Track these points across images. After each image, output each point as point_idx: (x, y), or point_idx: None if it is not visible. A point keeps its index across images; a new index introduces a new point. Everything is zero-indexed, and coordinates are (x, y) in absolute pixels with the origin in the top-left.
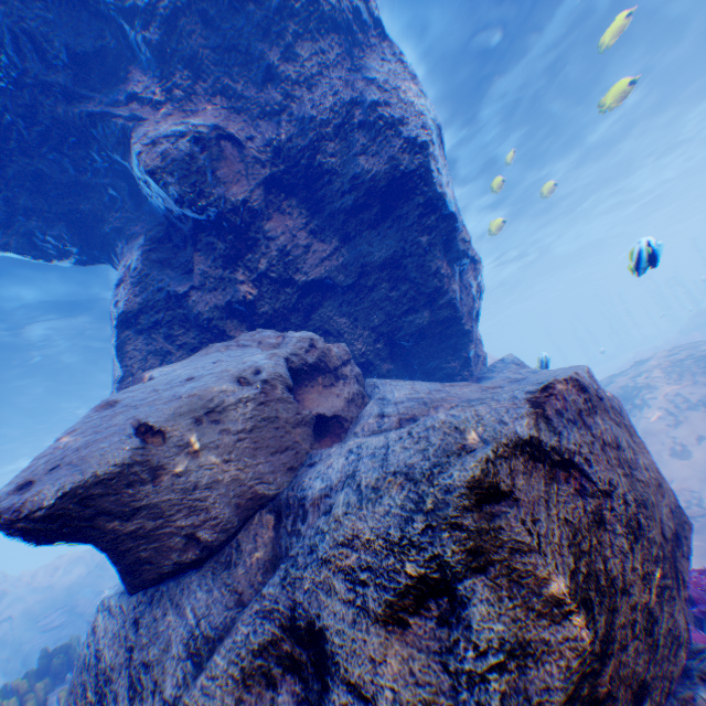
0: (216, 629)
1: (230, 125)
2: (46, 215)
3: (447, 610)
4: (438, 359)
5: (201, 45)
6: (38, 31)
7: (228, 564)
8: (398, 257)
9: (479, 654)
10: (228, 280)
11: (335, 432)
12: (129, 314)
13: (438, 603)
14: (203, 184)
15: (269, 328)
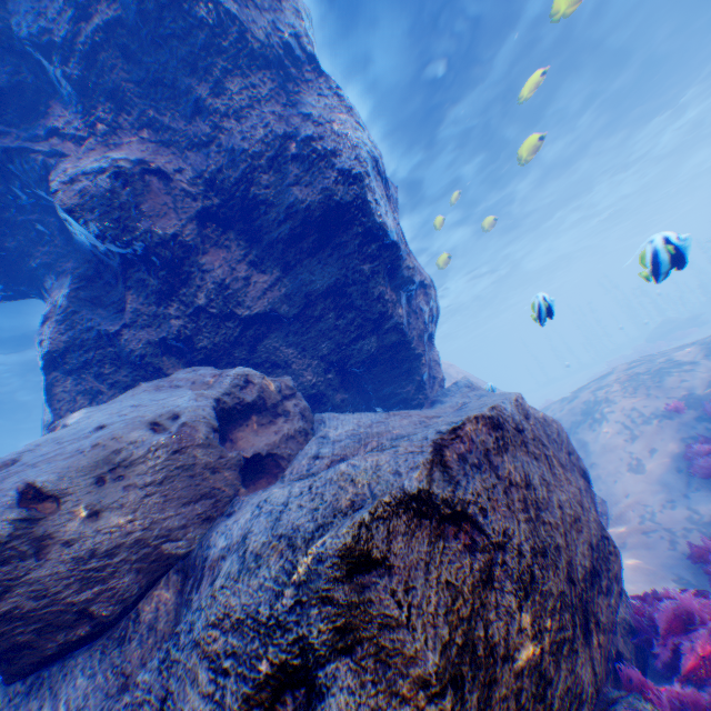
0: None
1: (158, 158)
2: None
3: (303, 704)
4: (393, 384)
5: (125, 80)
6: None
7: (122, 639)
8: (343, 285)
9: None
10: (163, 316)
11: (273, 473)
12: (56, 355)
13: (295, 696)
14: (128, 220)
15: (210, 362)
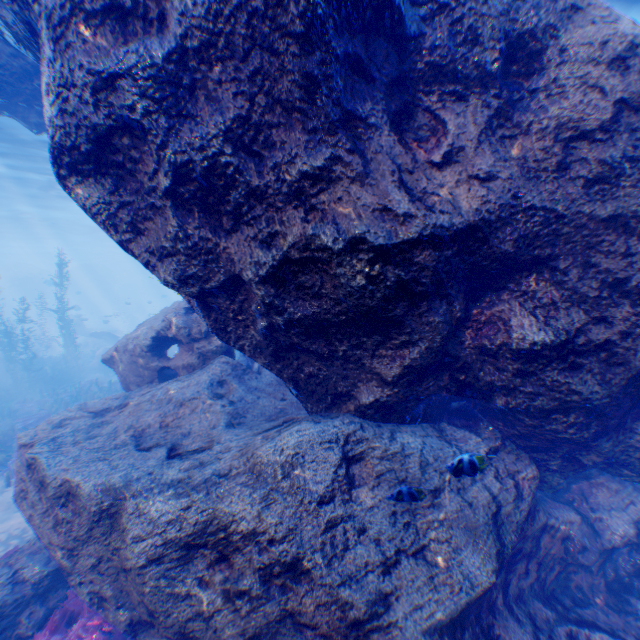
0: None
1: None
2: None
3: None
4: None
5: None
6: None
7: None
8: None
9: None
10: None
11: None
12: None
13: None
14: None
15: None
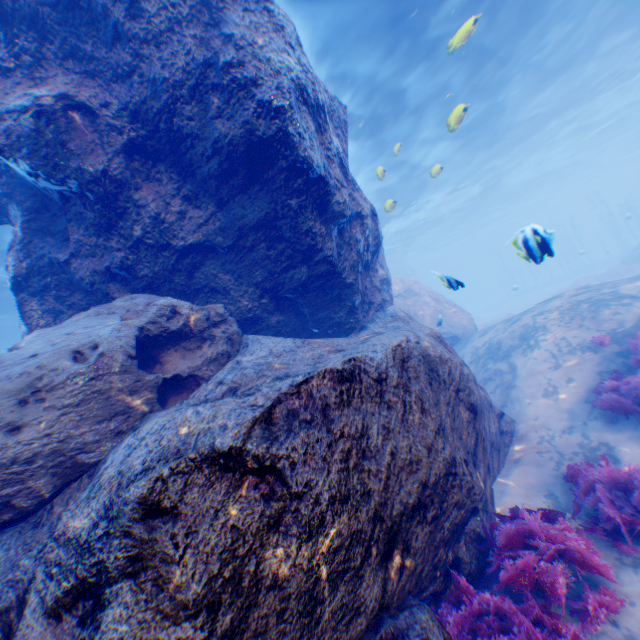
0: None
1: (82, 91)
2: None
3: (90, 611)
4: (327, 310)
5: (41, 4)
6: None
7: (37, 524)
8: (273, 219)
9: None
10: (104, 247)
11: (194, 391)
12: (21, 279)
13: (86, 604)
14: (57, 158)
15: (154, 288)
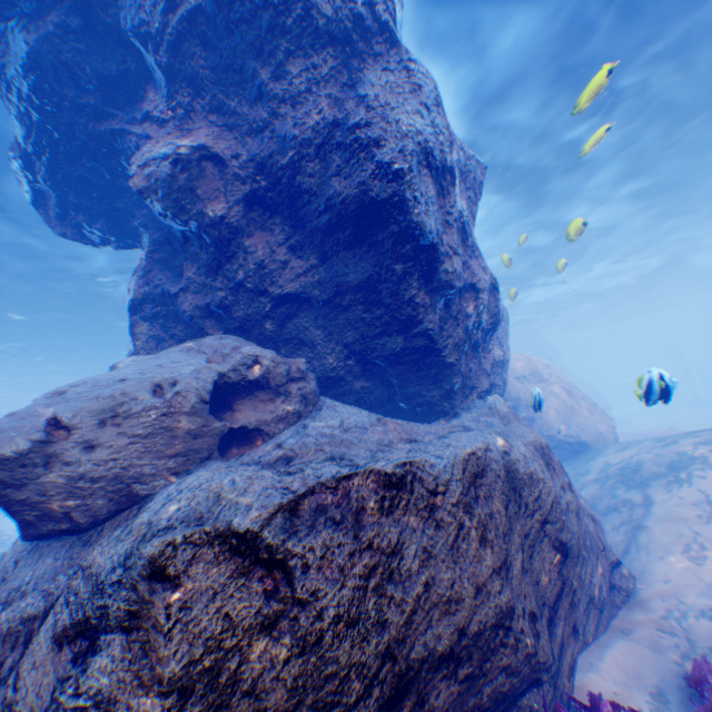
0: (37, 589)
1: (219, 143)
2: (91, 211)
3: (84, 651)
4: (418, 385)
5: (201, 66)
6: (74, 62)
7: (86, 540)
8: (374, 281)
9: (78, 693)
10: (209, 286)
11: (257, 445)
12: (137, 303)
13: (84, 643)
14: (185, 201)
15: (245, 332)
